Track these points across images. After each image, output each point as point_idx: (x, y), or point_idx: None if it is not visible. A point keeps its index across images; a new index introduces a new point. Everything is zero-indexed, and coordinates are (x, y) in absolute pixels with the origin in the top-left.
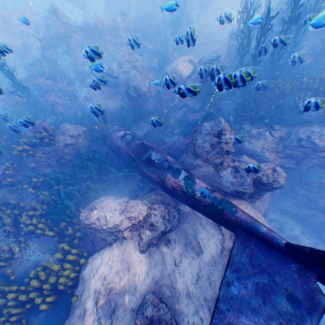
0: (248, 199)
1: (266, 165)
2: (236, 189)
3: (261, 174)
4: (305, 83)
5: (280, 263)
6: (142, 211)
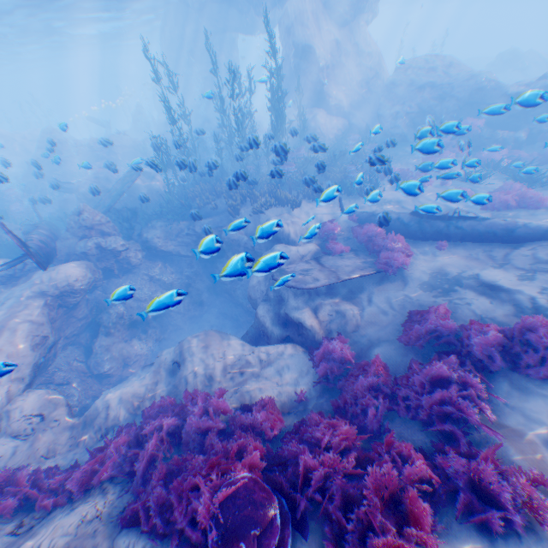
0: (100, 263)
1: (114, 236)
2: (83, 251)
3: (103, 241)
4: (223, 187)
5: (24, 257)
6: (2, 261)
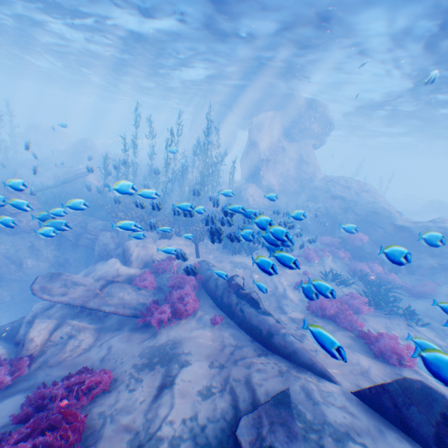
0: None
1: None
2: None
3: None
4: None
5: None
6: None
